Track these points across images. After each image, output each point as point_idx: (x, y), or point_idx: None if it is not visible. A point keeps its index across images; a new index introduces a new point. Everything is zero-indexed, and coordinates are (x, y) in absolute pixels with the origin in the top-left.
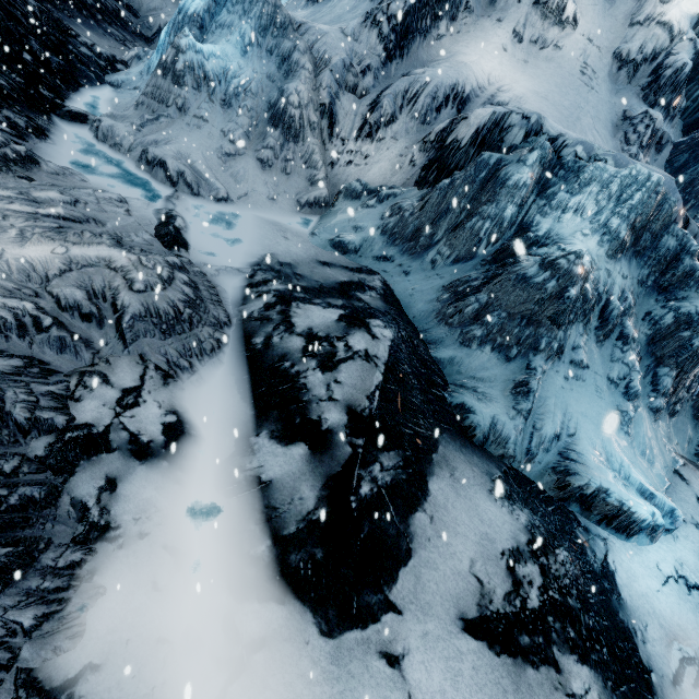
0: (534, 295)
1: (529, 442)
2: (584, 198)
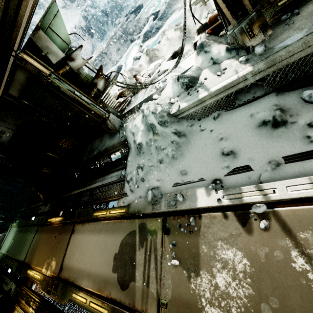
0: (113, 5)
1: (134, 3)
2: (97, 1)
